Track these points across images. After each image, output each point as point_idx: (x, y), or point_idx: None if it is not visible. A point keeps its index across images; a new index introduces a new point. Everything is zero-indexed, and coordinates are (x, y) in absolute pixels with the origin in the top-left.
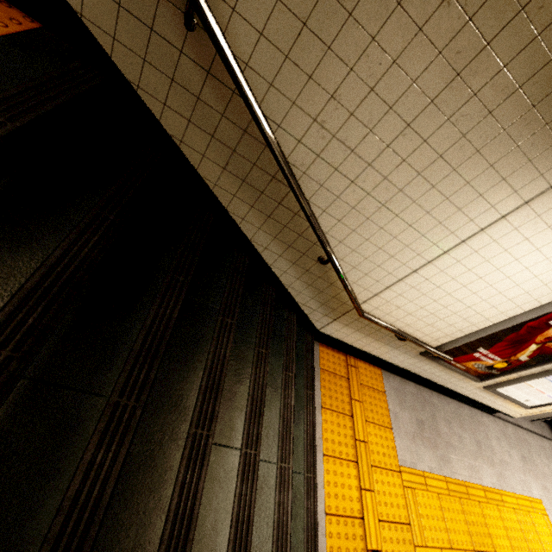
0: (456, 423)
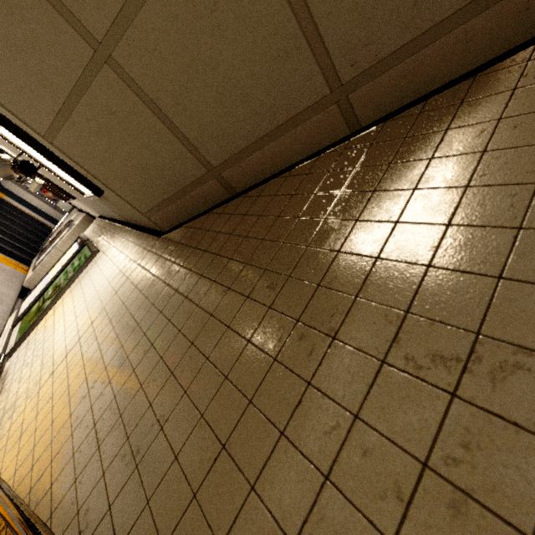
0: (7, 279)
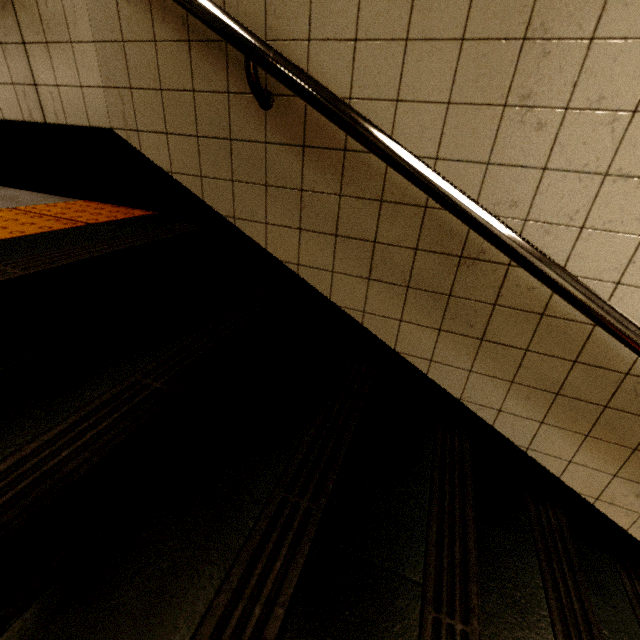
0: None
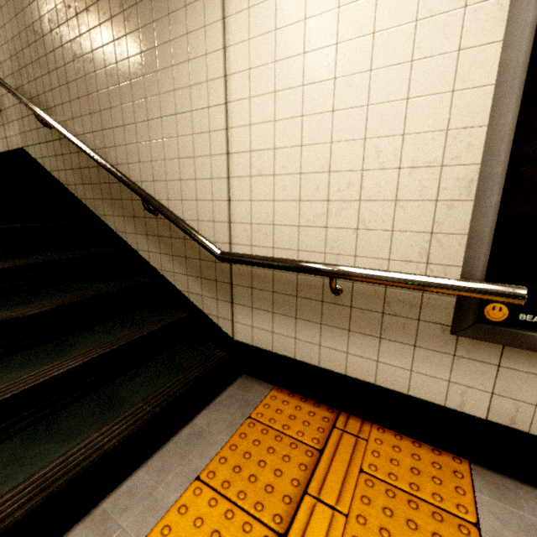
0: None
